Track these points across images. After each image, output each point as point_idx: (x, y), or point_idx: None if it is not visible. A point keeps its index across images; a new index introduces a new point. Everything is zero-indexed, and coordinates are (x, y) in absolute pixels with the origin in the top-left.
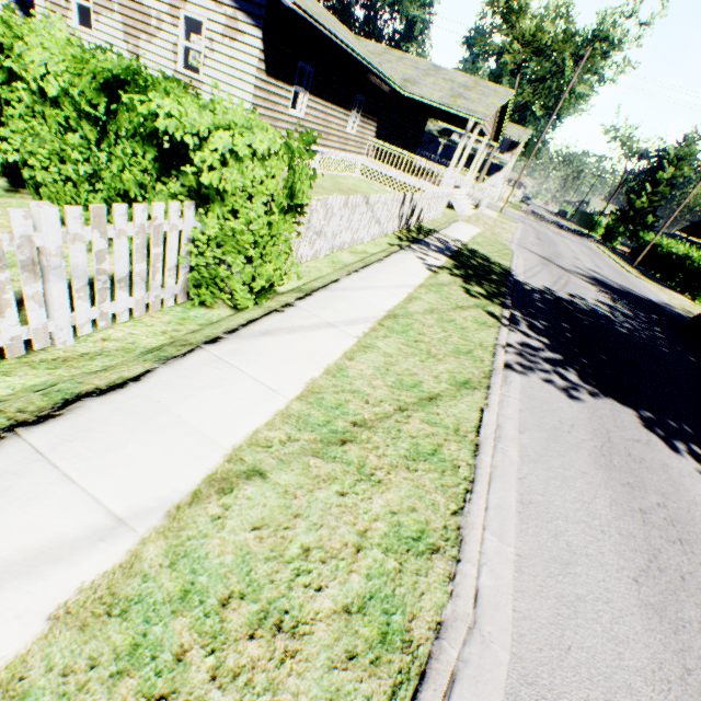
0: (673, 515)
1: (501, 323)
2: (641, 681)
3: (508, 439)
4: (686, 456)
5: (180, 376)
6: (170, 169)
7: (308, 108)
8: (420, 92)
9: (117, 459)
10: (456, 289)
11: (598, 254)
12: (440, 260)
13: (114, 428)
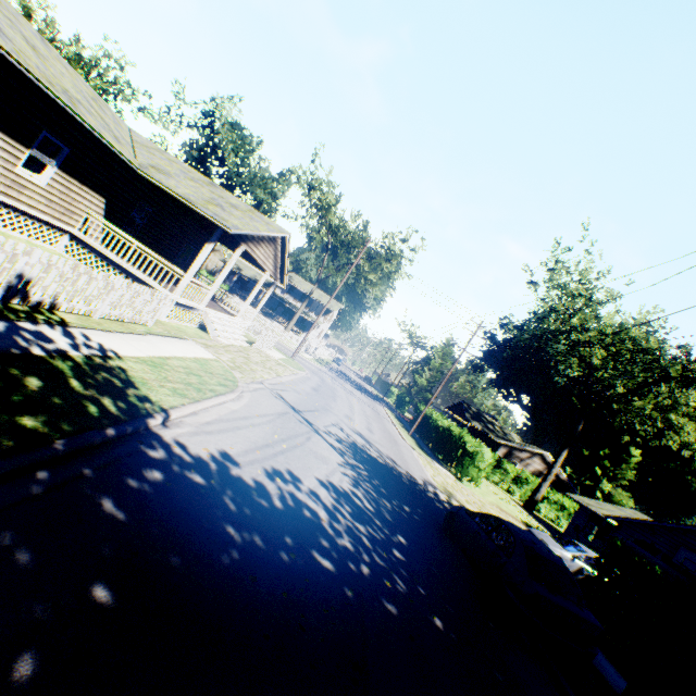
0: None
1: None
2: None
3: None
4: None
5: None
6: None
7: None
8: (163, 179)
9: None
10: None
11: (382, 417)
12: None
13: None
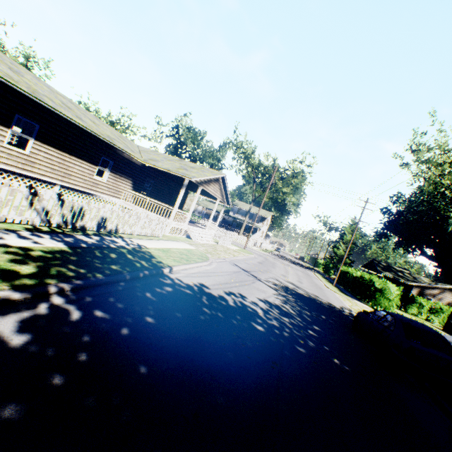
0: None
1: None
2: None
3: None
4: None
5: None
6: None
7: (35, 149)
8: (155, 163)
9: None
10: None
11: (311, 276)
12: (45, 244)
13: None
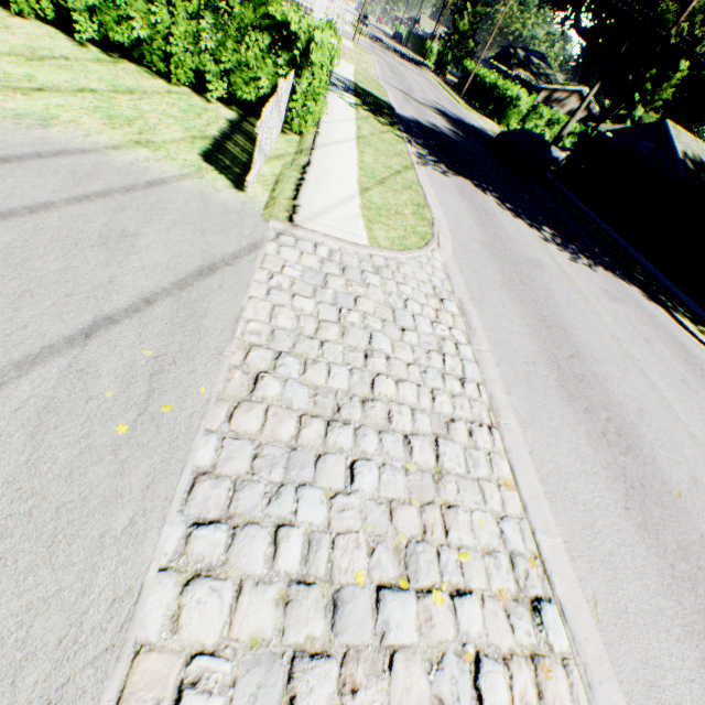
0: (484, 210)
1: (405, 142)
2: (477, 234)
3: (429, 189)
4: (490, 196)
5: (319, 162)
6: (276, 50)
7: None
8: None
9: (334, 184)
10: (374, 121)
11: (436, 87)
12: (352, 99)
13: (324, 177)
